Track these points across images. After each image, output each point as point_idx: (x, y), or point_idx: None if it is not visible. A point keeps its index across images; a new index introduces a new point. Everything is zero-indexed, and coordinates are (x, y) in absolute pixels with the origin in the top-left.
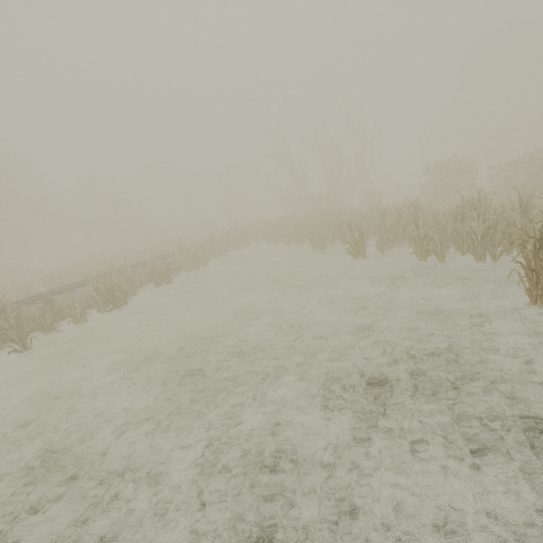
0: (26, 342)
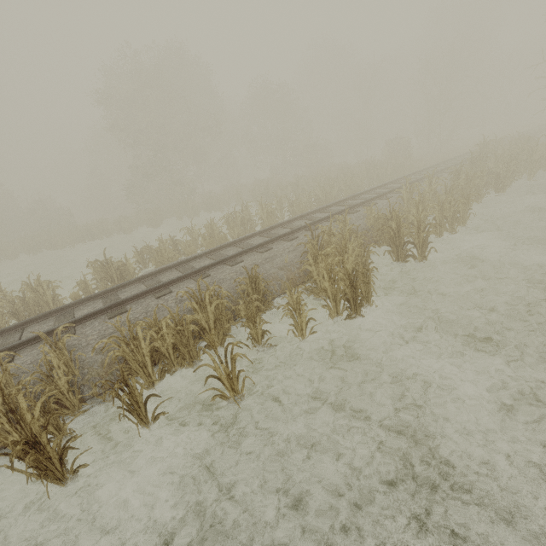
0: (236, 383)
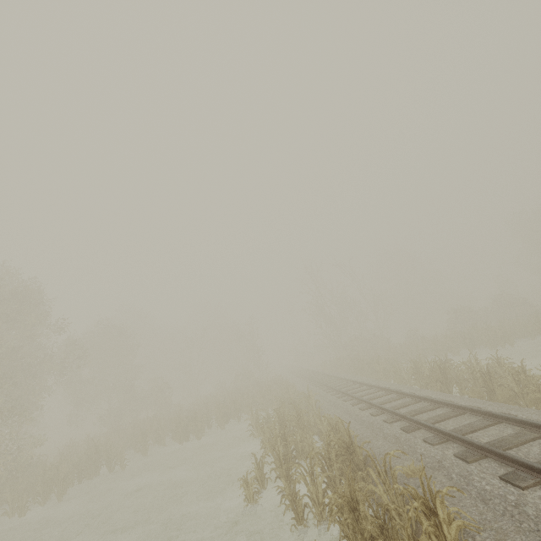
0: None
